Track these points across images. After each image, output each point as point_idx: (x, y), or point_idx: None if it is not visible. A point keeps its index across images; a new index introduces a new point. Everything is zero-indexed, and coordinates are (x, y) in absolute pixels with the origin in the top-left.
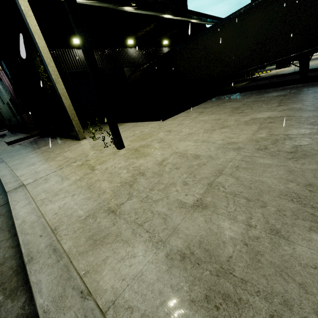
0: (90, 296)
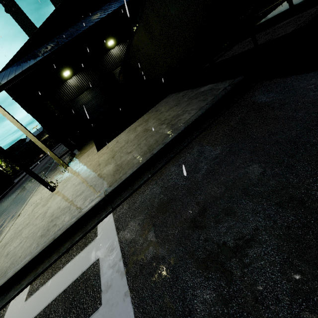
0: None
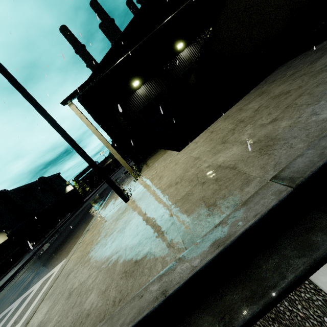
0: (26, 324)
